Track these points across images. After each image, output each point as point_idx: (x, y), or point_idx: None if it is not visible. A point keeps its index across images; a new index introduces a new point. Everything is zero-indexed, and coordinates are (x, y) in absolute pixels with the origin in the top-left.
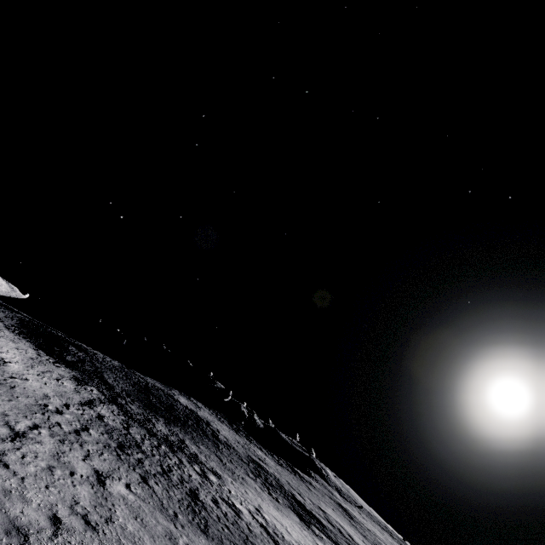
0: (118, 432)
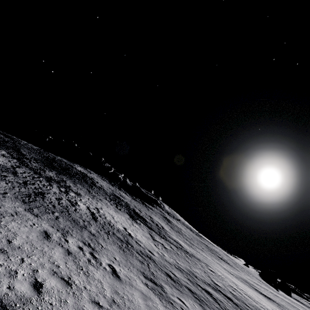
0: (3, 166)
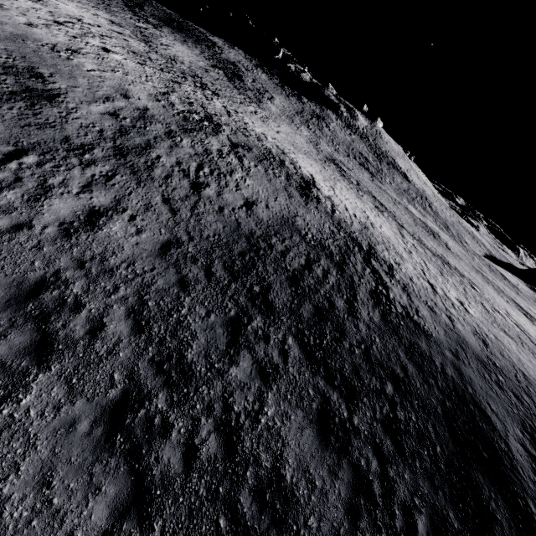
0: None
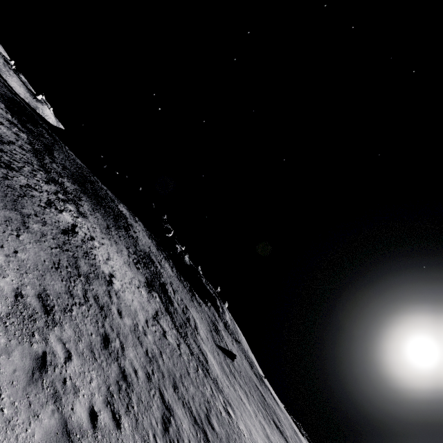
0: None
